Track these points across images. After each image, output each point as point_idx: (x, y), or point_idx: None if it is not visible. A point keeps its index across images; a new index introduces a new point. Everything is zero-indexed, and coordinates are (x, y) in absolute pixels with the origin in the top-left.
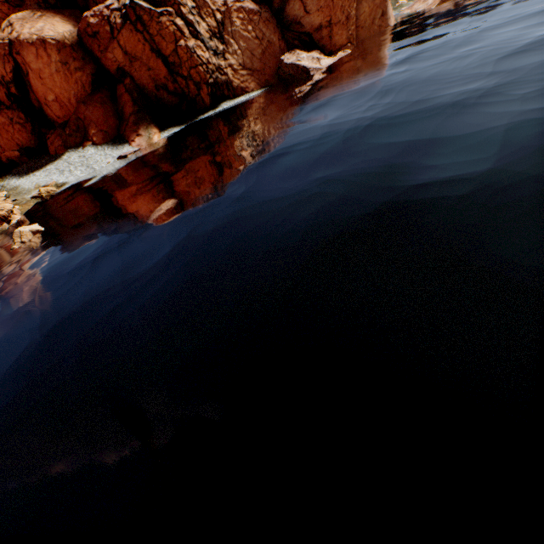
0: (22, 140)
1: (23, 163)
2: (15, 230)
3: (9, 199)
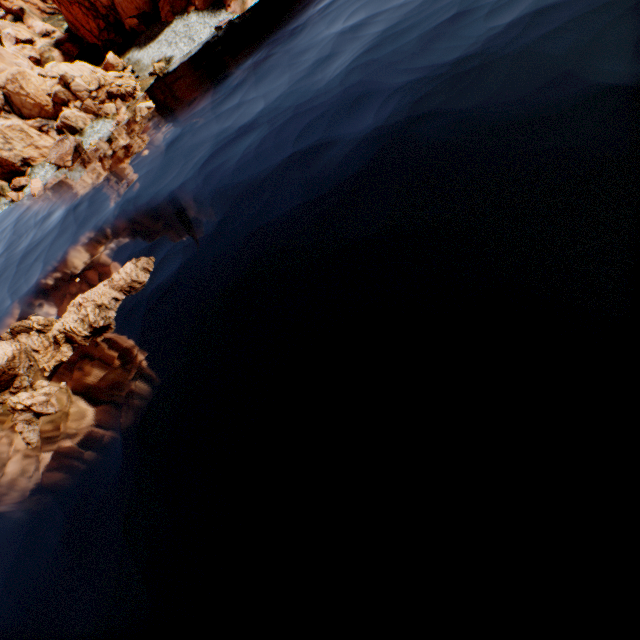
0: (139, 3)
1: (142, 33)
2: (137, 106)
3: (134, 75)
